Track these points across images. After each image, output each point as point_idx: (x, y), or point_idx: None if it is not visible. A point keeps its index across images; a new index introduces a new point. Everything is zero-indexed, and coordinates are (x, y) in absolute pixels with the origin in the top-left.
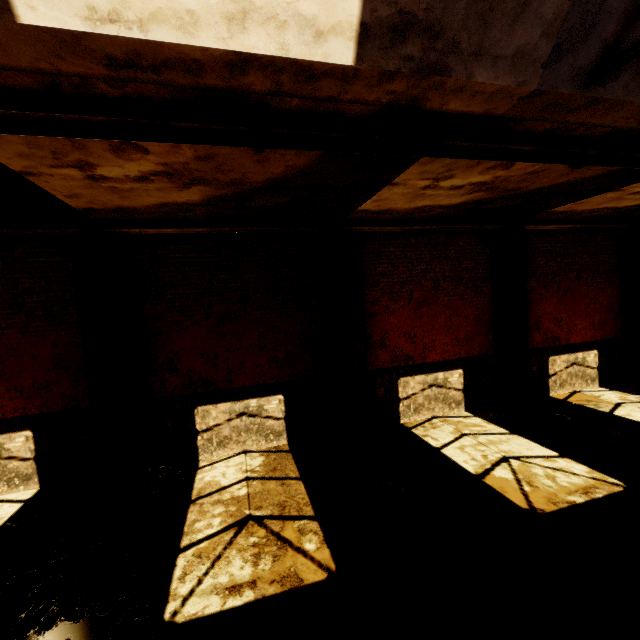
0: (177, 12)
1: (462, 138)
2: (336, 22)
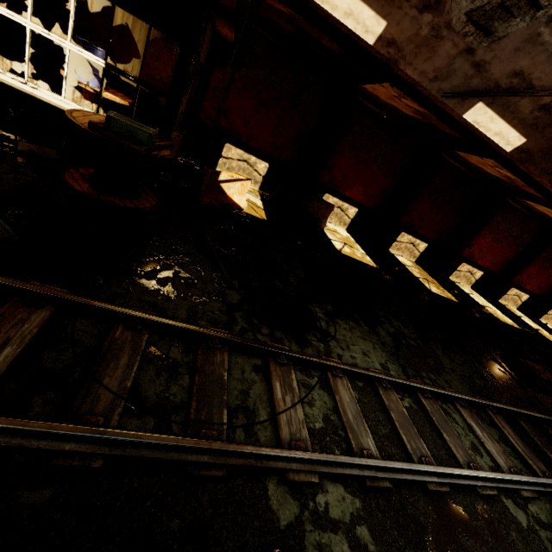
0: None
1: None
2: None
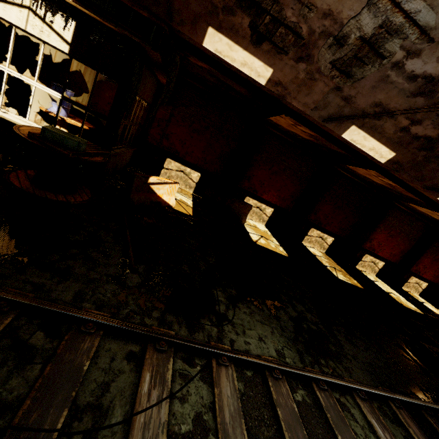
0: None
1: None
2: None
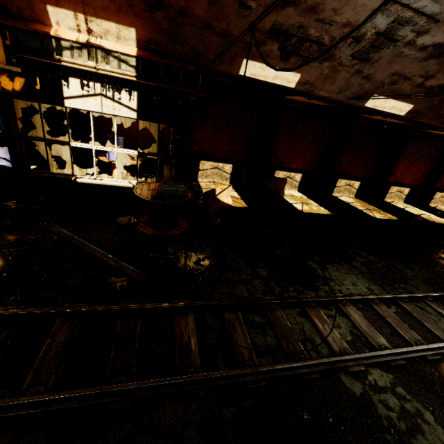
0: None
1: None
2: None
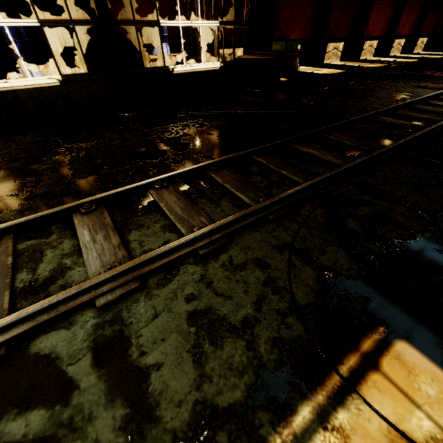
0: None
1: None
2: None
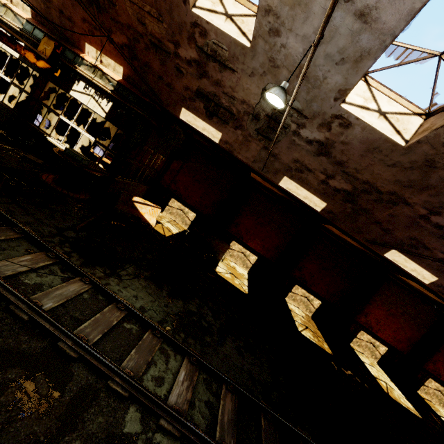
0: (405, 265)
1: (443, 299)
2: (428, 279)
